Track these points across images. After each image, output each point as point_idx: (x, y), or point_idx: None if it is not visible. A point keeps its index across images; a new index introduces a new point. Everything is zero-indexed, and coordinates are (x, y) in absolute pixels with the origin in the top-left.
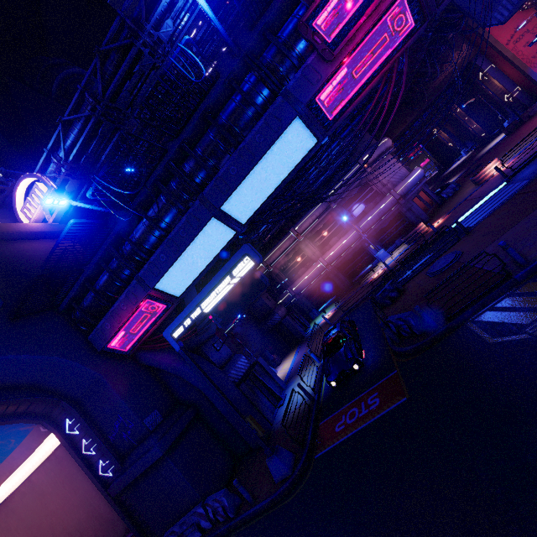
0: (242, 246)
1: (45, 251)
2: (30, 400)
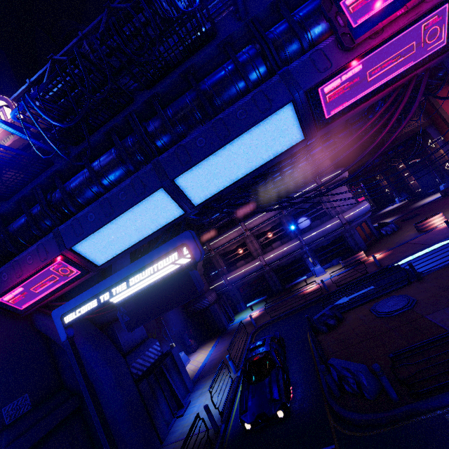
0: (183, 232)
1: None
2: None
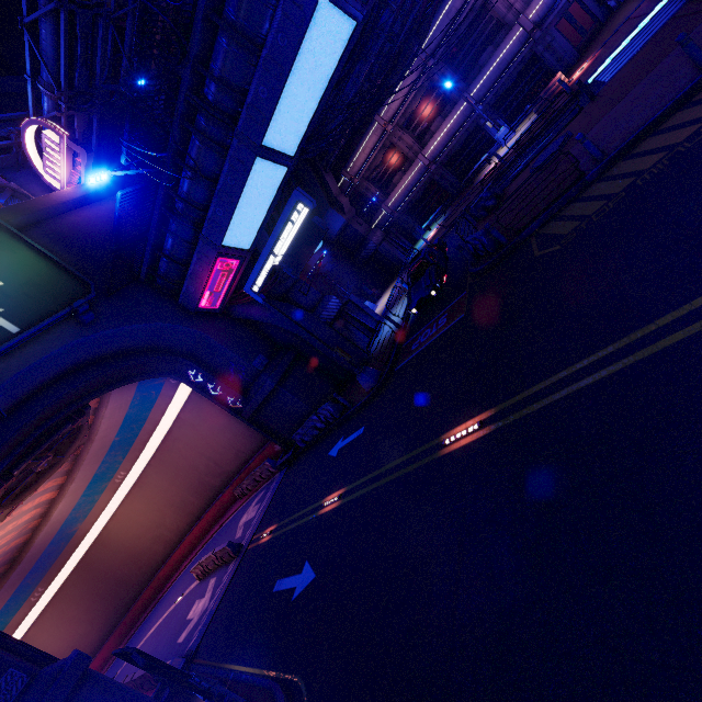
0: (293, 193)
1: (97, 219)
2: (154, 360)
